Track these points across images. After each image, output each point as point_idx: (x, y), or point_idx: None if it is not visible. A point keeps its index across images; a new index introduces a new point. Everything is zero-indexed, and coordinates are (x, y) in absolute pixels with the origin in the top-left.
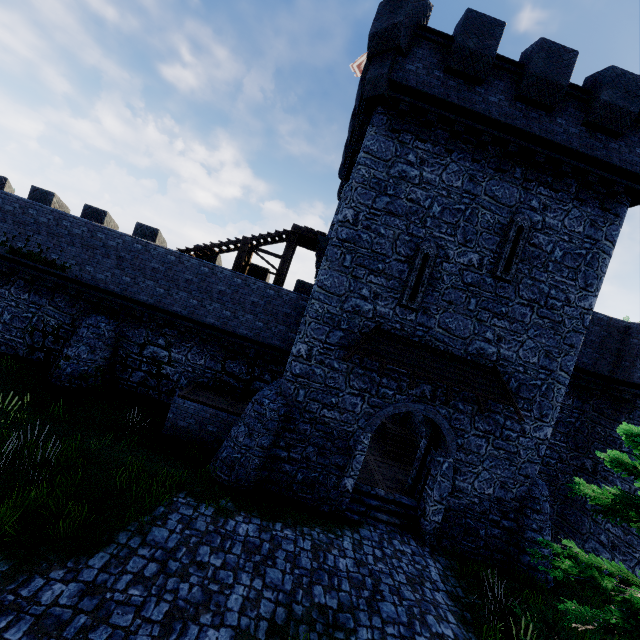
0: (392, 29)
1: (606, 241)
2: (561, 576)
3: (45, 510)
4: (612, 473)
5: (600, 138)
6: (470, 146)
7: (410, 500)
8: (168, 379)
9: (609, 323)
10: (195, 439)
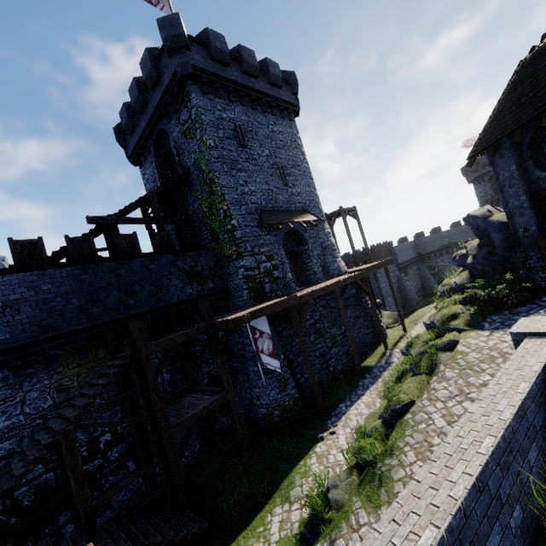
0: None
1: None
2: None
3: None
4: None
5: None
6: None
7: None
8: None
9: None
10: None
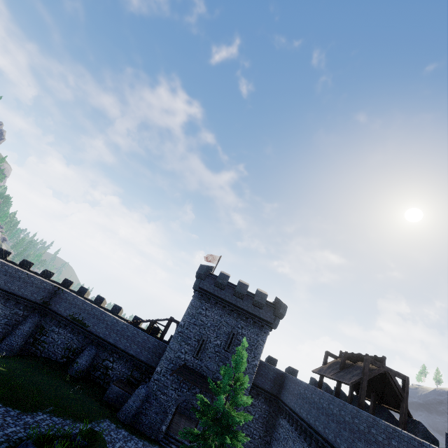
0: (201, 274)
1: (261, 341)
2: (186, 430)
3: (77, 411)
4: (273, 442)
5: (257, 308)
6: (221, 305)
7: (188, 443)
8: (109, 376)
9: (277, 371)
10: (114, 403)
